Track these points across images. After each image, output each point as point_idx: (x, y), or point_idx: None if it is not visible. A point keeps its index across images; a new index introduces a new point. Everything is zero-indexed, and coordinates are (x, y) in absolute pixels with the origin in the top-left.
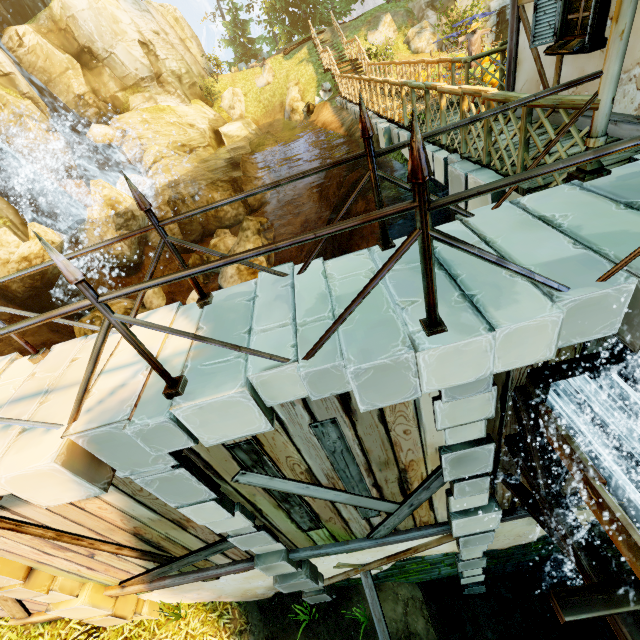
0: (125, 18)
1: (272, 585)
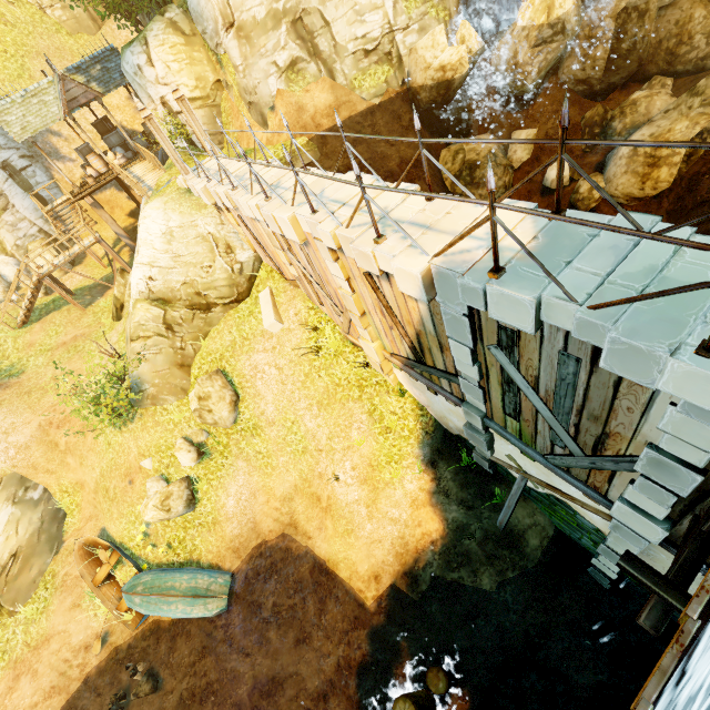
0: None
1: (460, 428)
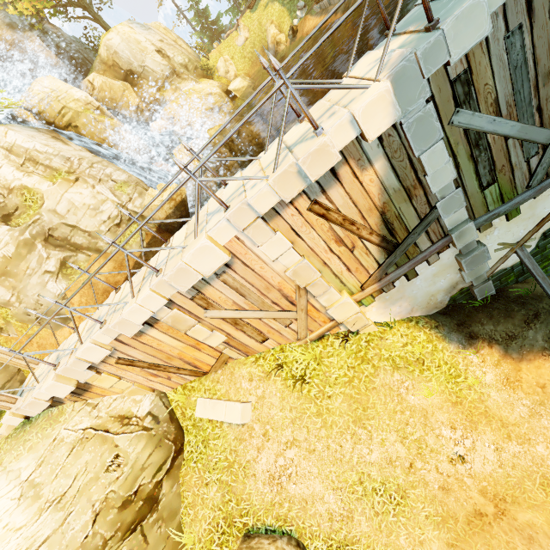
0: (142, 38)
1: (449, 286)
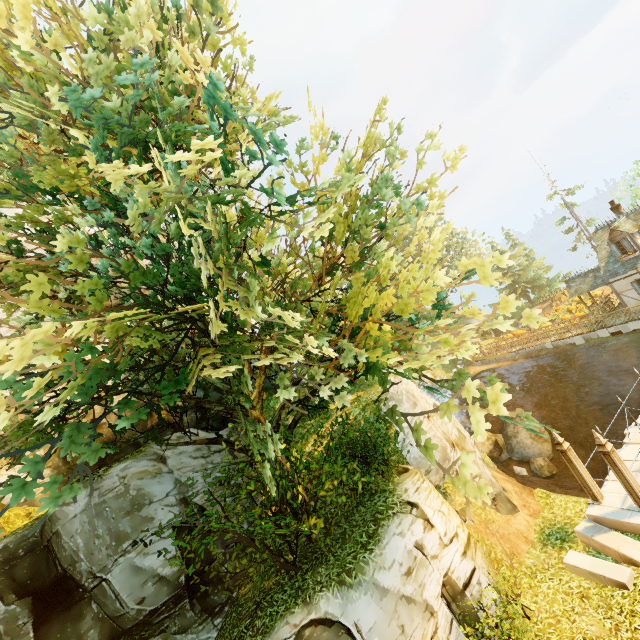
0: None
1: None
